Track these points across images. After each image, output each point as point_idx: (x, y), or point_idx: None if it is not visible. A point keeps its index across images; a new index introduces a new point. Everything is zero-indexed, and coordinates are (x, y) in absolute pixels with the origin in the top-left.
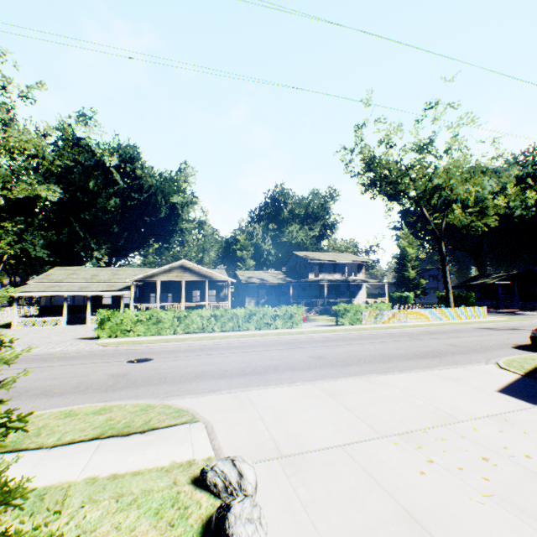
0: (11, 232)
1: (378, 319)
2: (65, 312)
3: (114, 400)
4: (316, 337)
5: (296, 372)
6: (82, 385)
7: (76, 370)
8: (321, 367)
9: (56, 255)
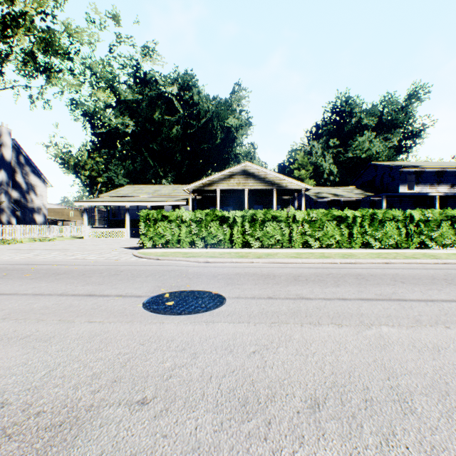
0: (100, 163)
1: None
2: (127, 224)
3: None
4: None
5: None
6: None
7: None
8: None
9: (134, 184)
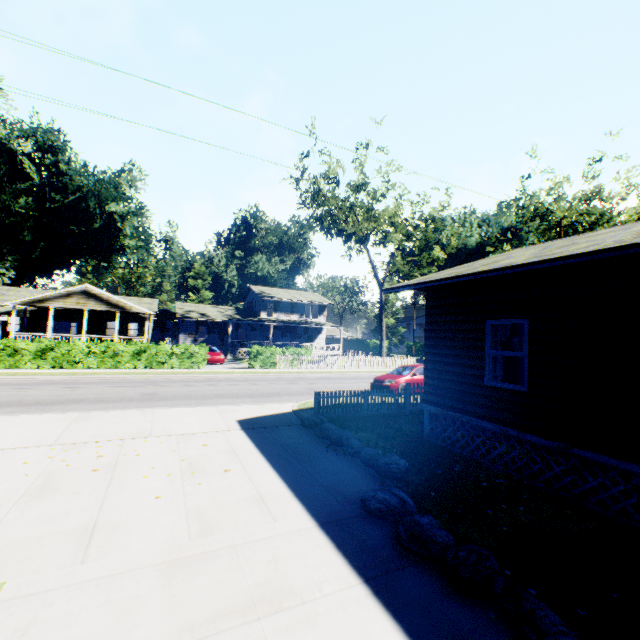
0: None
1: (296, 364)
2: None
3: None
4: (198, 378)
5: (92, 404)
6: None
7: None
8: (129, 401)
9: None
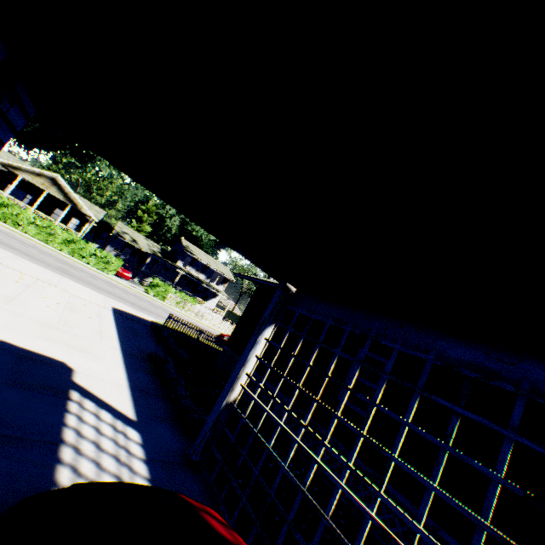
0: None
1: (180, 306)
2: None
3: None
4: (103, 278)
5: (23, 254)
6: None
7: None
8: (48, 265)
9: None
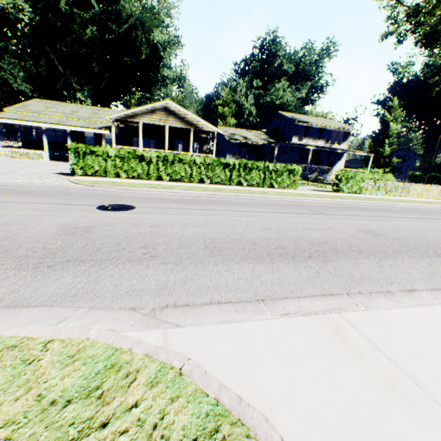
0: None
1: (380, 190)
2: (45, 146)
3: (33, 306)
4: (327, 203)
5: (381, 263)
6: (0, 245)
7: (16, 212)
8: (408, 256)
9: (40, 92)
